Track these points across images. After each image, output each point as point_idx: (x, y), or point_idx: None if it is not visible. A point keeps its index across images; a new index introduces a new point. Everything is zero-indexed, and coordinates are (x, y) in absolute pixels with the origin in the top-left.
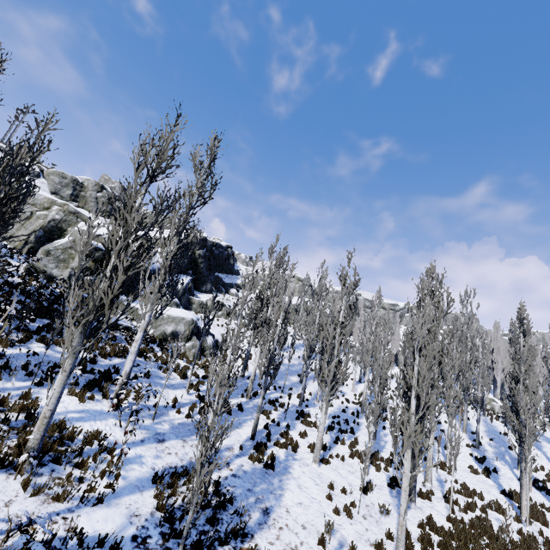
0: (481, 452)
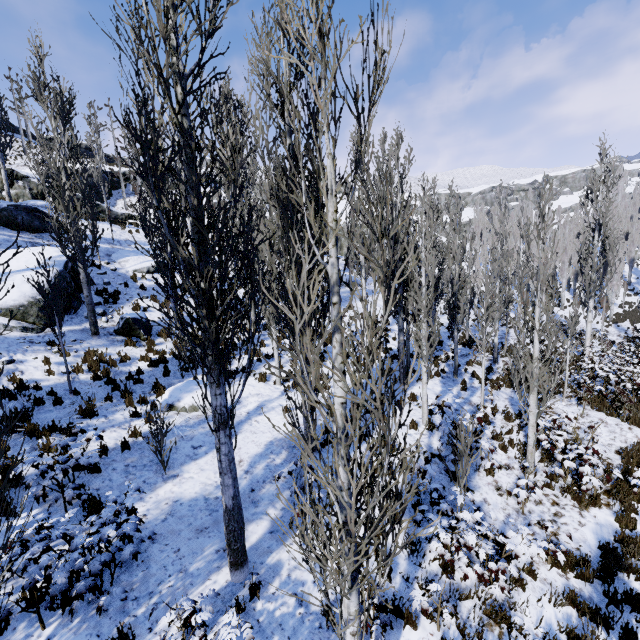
0: (631, 286)
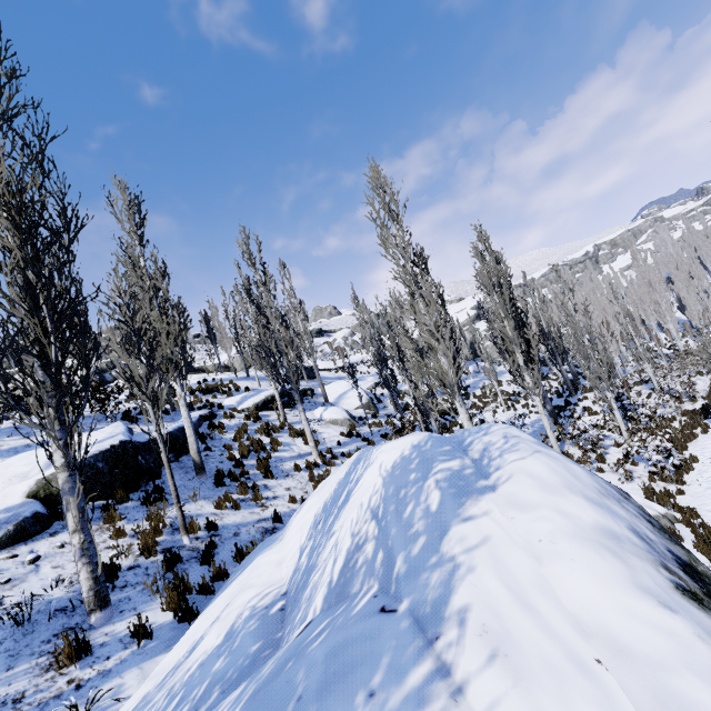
0: None
